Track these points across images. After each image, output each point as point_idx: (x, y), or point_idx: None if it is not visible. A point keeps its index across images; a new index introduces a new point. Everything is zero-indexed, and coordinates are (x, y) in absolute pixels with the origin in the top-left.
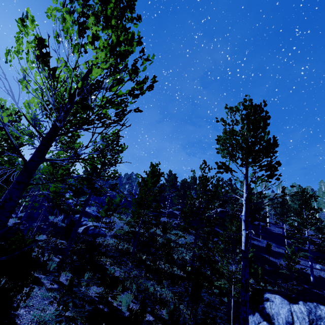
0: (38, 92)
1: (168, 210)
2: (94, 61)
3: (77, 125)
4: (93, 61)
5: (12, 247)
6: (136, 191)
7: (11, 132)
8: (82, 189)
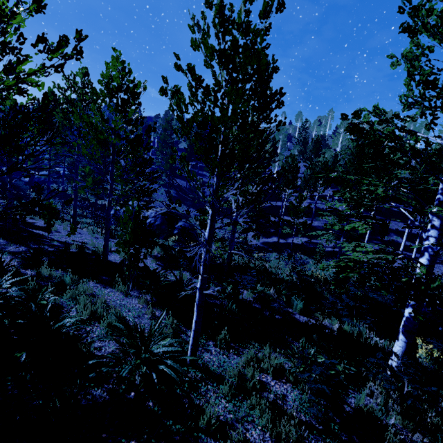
0: None
1: None
2: None
3: None
4: None
5: None
6: None
7: None
8: None
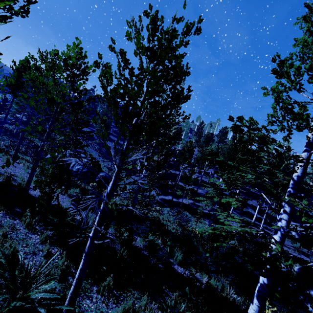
0: None
1: None
2: None
3: None
4: None
5: None
6: None
7: None
8: None
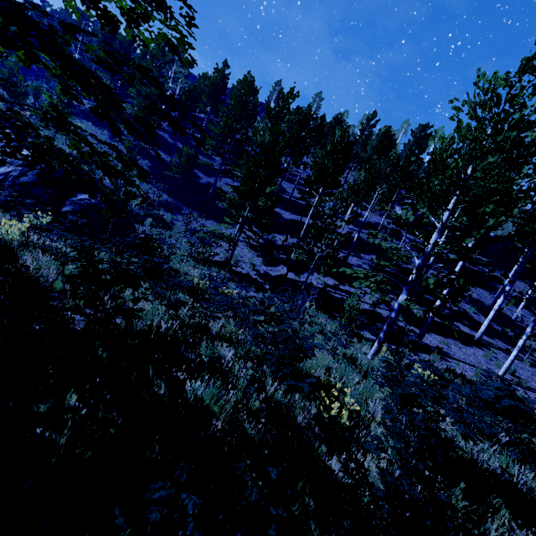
0: None
1: None
2: None
3: None
4: None
5: None
6: None
7: None
8: None
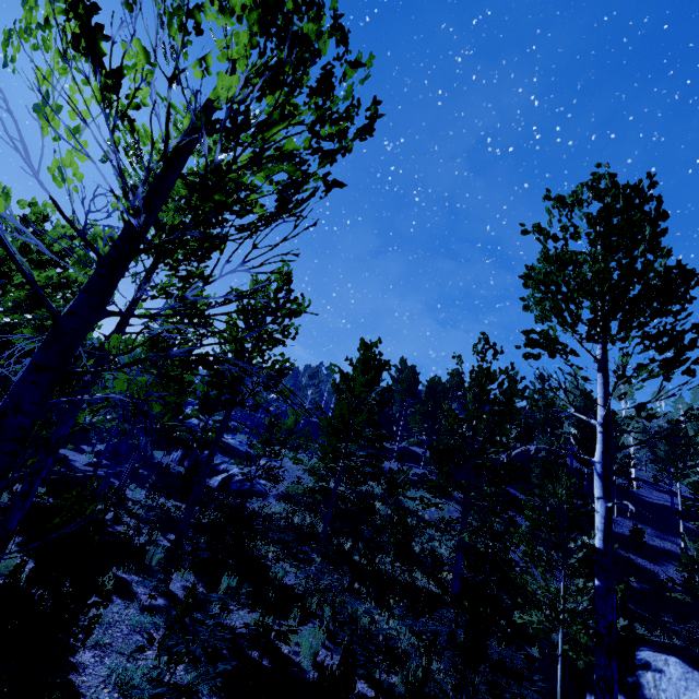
0: (101, 161)
1: (398, 446)
2: (220, 55)
3: (198, 251)
4: (219, 57)
5: (54, 521)
6: (330, 403)
7: (67, 273)
8: (216, 397)
